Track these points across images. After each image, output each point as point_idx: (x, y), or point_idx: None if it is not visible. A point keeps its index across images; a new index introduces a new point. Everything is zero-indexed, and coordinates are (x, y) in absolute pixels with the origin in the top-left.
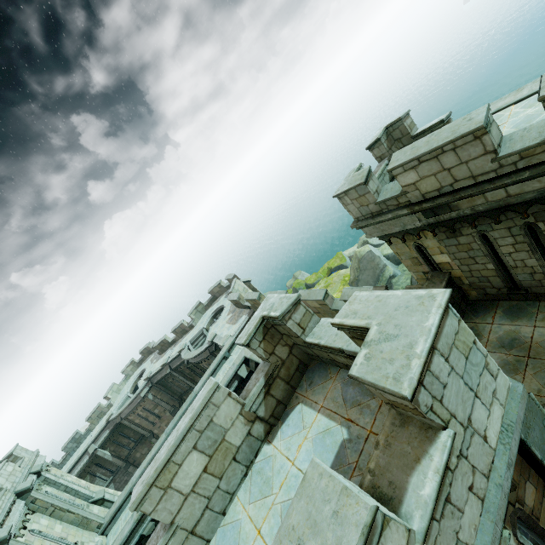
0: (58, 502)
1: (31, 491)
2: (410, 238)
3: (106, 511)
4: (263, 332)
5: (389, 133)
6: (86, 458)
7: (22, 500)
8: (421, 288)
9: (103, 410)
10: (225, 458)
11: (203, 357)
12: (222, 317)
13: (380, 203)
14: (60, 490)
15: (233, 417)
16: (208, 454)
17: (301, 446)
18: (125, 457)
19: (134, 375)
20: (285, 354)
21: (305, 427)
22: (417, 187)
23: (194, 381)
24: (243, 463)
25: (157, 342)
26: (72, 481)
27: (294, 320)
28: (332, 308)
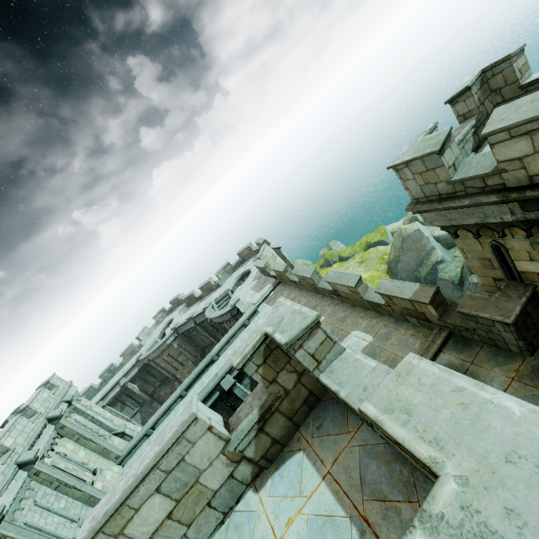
0: (83, 432)
1: (61, 419)
2: (487, 233)
3: (126, 443)
4: (264, 354)
5: (485, 79)
6: (118, 388)
7: (53, 425)
8: (487, 299)
9: (135, 349)
10: (196, 503)
11: (225, 319)
12: (248, 281)
13: (455, 183)
14: (87, 419)
15: (212, 456)
16: (174, 498)
17: (291, 521)
18: (151, 393)
19: (164, 323)
20: (291, 383)
21: (302, 492)
22: (524, 165)
23: (216, 337)
24: (219, 510)
25: (185, 296)
26: (99, 412)
27: (306, 350)
28: (364, 298)
